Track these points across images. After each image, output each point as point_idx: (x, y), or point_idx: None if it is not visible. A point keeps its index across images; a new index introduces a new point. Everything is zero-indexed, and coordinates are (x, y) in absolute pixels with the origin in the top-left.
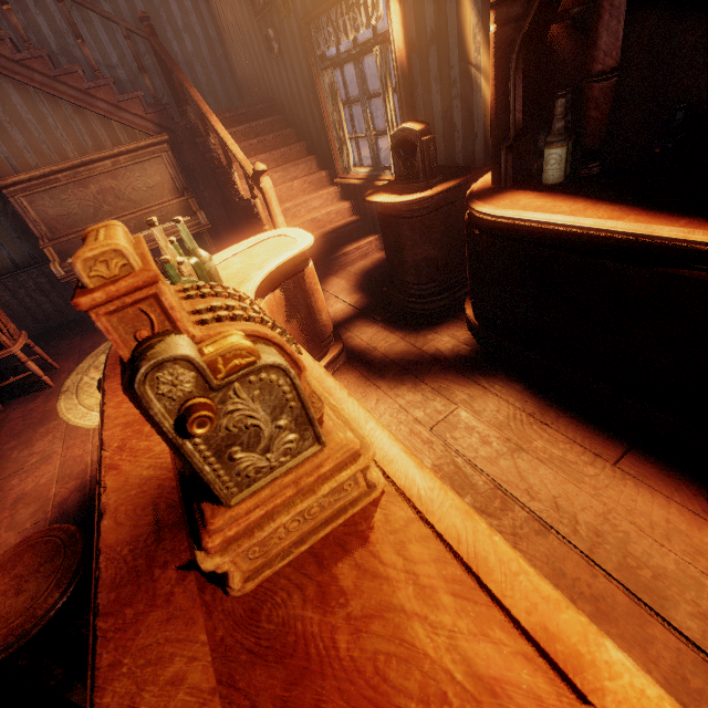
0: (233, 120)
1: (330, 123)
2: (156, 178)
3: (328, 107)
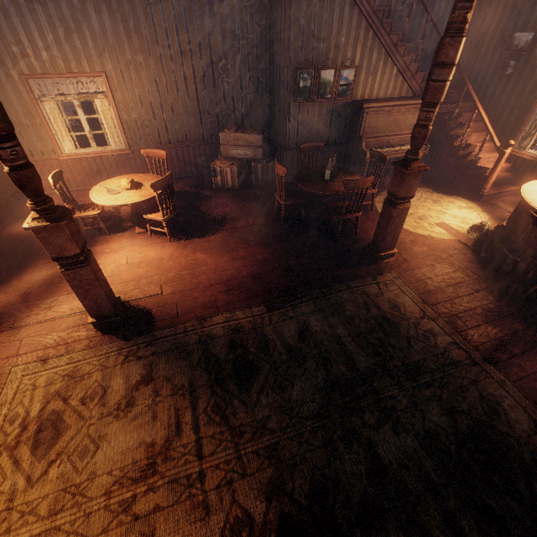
0: (454, 97)
1: (527, 123)
2: (415, 120)
3: (532, 116)
